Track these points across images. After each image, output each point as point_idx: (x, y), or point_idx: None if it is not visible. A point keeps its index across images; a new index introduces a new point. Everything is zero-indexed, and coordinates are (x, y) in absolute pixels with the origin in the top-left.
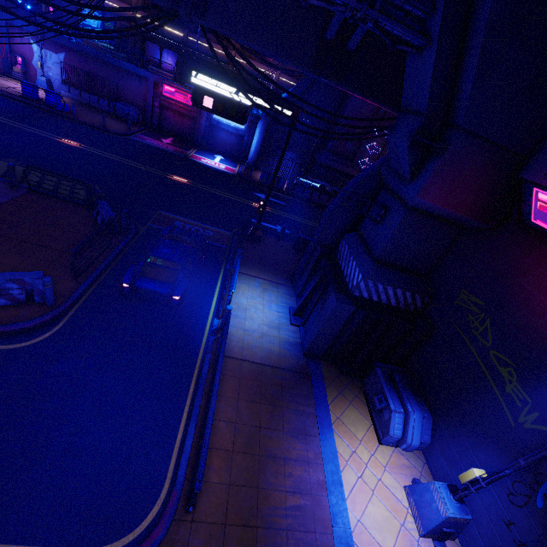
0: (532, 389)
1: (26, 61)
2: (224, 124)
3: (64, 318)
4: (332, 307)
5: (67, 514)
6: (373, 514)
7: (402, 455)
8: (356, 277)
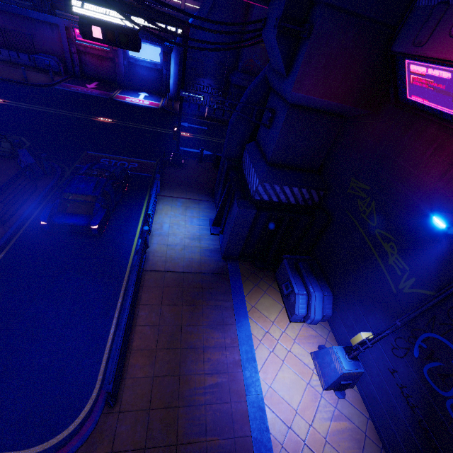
0: (409, 258)
1: None
2: (141, 60)
3: None
4: (235, 213)
5: (5, 425)
6: (282, 380)
7: (310, 328)
8: (255, 182)
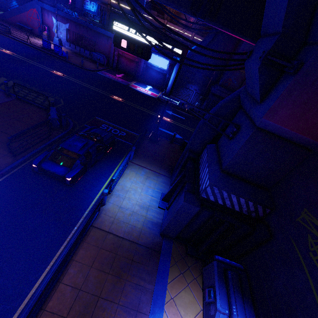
0: None
1: (50, 29)
2: (154, 66)
3: None
4: (180, 204)
5: None
6: None
7: None
8: (205, 182)
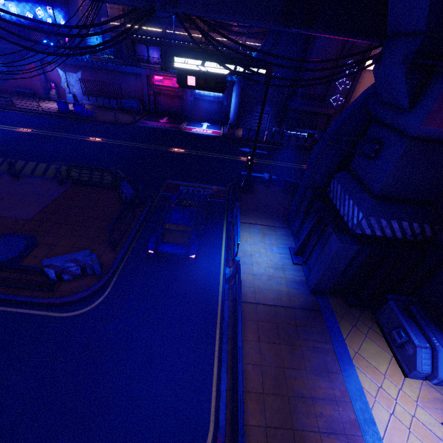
0: None
1: (58, 85)
2: (205, 95)
3: (110, 283)
4: (335, 248)
5: None
6: None
7: (432, 388)
8: (356, 215)
